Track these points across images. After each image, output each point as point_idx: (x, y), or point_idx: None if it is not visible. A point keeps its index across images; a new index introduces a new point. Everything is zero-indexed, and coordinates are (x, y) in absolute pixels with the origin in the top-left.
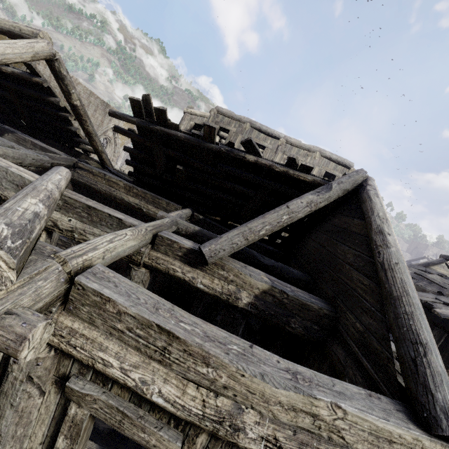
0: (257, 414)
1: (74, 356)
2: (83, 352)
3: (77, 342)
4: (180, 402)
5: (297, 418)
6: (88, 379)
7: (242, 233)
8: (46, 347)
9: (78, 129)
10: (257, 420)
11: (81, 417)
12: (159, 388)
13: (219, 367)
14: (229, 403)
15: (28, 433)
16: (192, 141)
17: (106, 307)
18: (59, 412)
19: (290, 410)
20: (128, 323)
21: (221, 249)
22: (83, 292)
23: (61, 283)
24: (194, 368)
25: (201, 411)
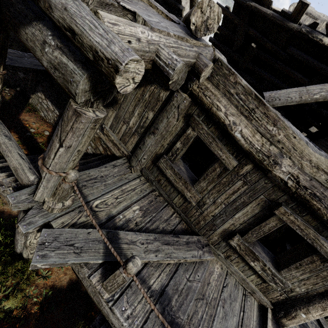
0: (291, 162)
1: (202, 102)
2: (209, 99)
3: (208, 93)
4: (250, 139)
5: (317, 173)
6: (200, 119)
7: (299, 92)
8: (188, 96)
9: (184, 8)
10: (290, 164)
11: (191, 136)
12: (242, 128)
13: (282, 128)
14: (277, 150)
15: (165, 136)
16: (277, 19)
17: (230, 78)
18: (180, 132)
19: (315, 167)
20: (238, 90)
21: (278, 98)
22: (220, 67)
23: (211, 58)
24: (265, 125)
25: (260, 147)
